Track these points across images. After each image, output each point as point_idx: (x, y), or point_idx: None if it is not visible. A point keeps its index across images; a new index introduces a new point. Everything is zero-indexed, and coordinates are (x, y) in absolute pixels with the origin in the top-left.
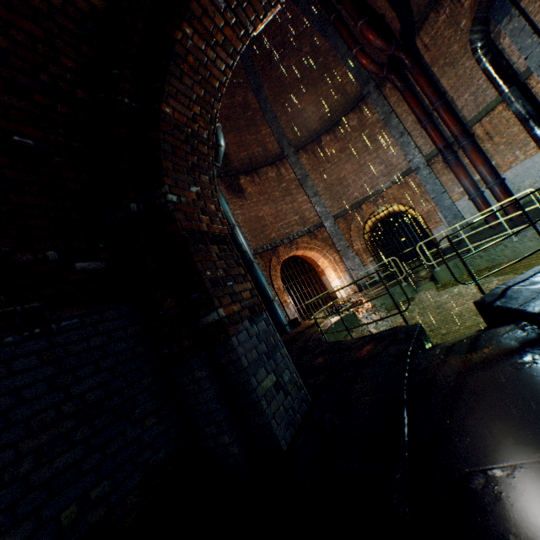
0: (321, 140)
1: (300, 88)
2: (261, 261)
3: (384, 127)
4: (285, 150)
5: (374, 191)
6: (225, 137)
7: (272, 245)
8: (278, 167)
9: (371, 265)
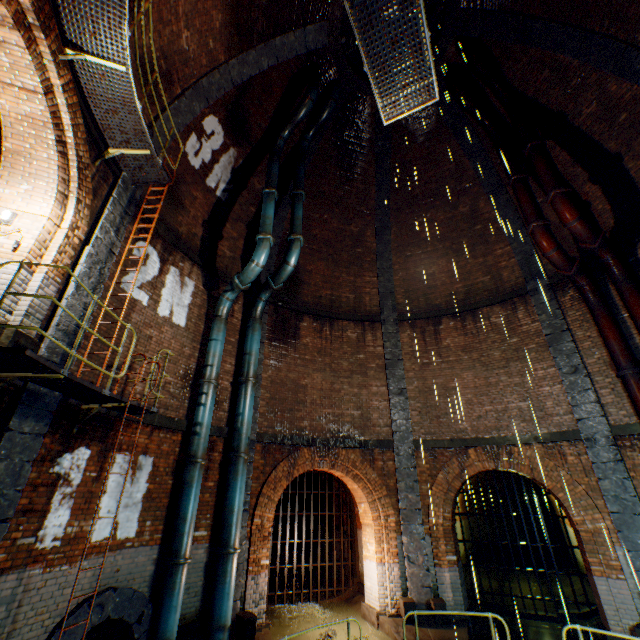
0: (441, 321)
1: (438, 248)
2: (260, 456)
3: (545, 346)
4: (385, 312)
5: (497, 436)
6: (314, 261)
7: (295, 439)
8: (364, 328)
9: (449, 570)
